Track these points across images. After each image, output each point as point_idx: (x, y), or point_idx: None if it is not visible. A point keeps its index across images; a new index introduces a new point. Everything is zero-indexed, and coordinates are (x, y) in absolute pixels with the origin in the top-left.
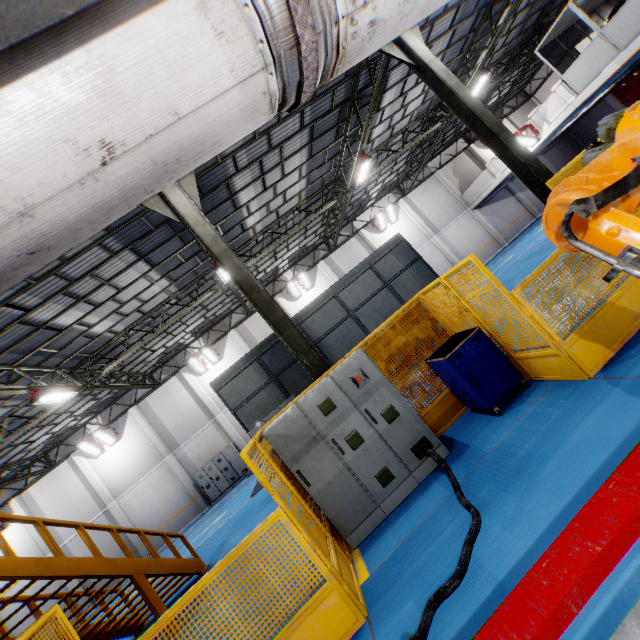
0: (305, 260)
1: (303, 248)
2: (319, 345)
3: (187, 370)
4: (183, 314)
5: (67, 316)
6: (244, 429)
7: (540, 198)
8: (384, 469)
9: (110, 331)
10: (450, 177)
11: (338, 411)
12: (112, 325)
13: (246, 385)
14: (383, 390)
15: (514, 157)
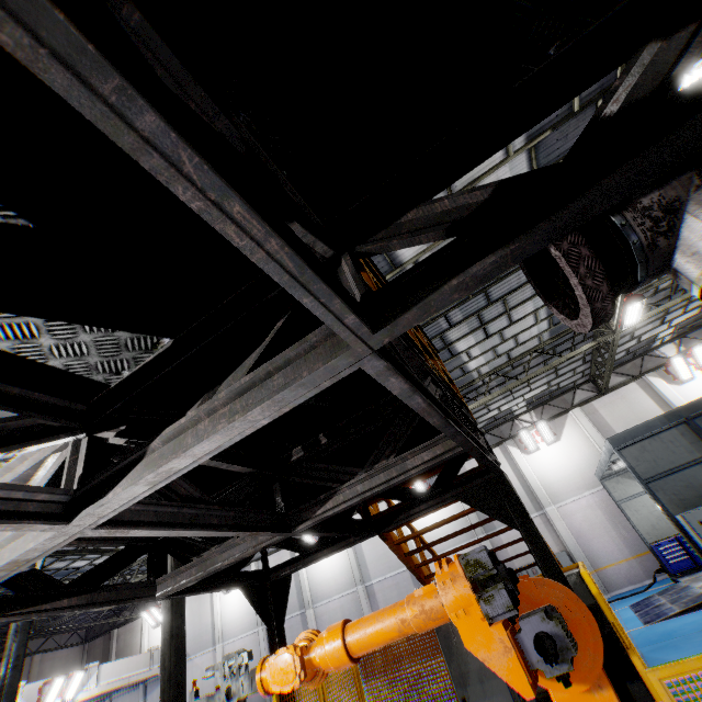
0: (698, 332)
1: (701, 313)
2: None
3: (513, 443)
4: (553, 364)
5: (464, 341)
6: (663, 510)
7: None
8: None
9: (477, 370)
10: None
11: None
12: (482, 364)
13: (665, 452)
14: None
15: None
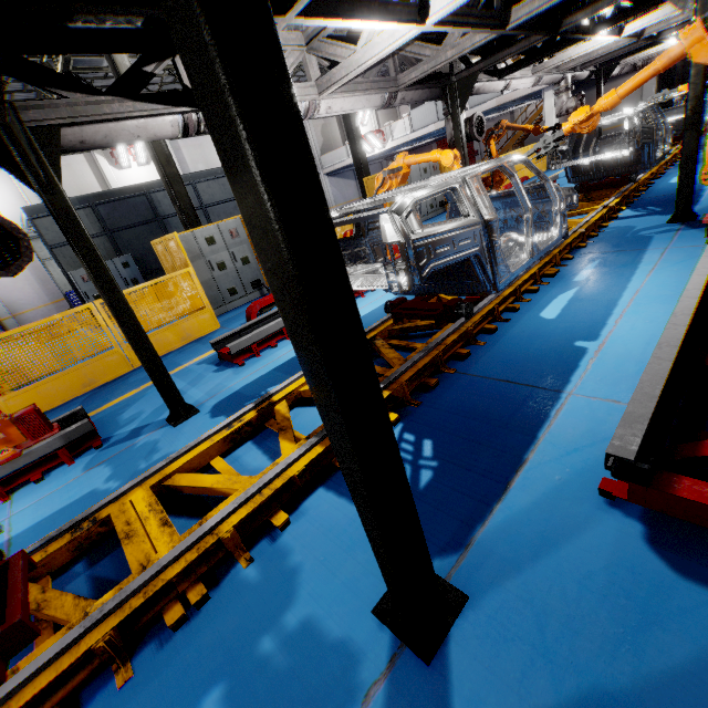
0: None
1: None
2: (165, 221)
3: None
4: None
5: None
6: (61, 269)
7: (360, 187)
8: (234, 287)
9: None
10: (318, 133)
11: (217, 246)
12: None
13: None
14: (246, 246)
15: (357, 152)
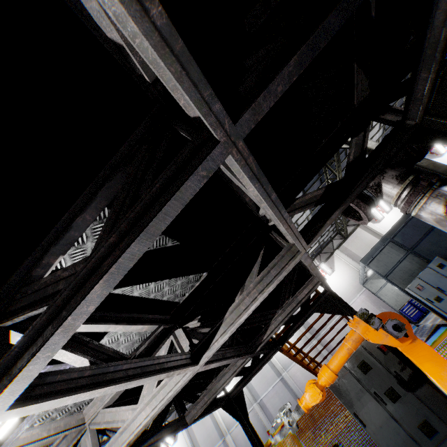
0: None
1: None
2: None
3: None
4: None
5: None
6: (398, 288)
7: None
8: None
9: None
10: None
11: None
12: None
13: (388, 258)
14: None
15: None
